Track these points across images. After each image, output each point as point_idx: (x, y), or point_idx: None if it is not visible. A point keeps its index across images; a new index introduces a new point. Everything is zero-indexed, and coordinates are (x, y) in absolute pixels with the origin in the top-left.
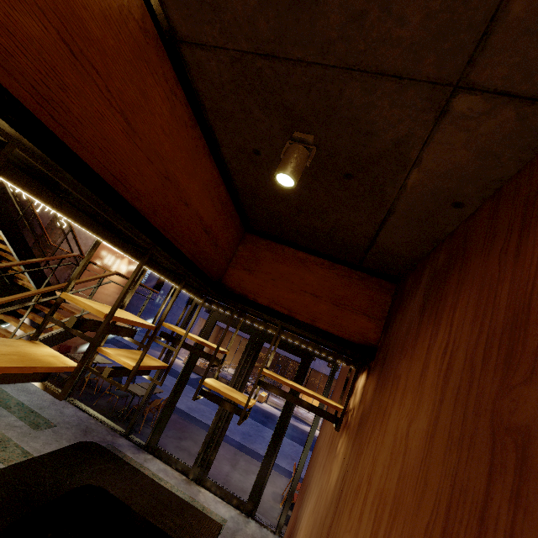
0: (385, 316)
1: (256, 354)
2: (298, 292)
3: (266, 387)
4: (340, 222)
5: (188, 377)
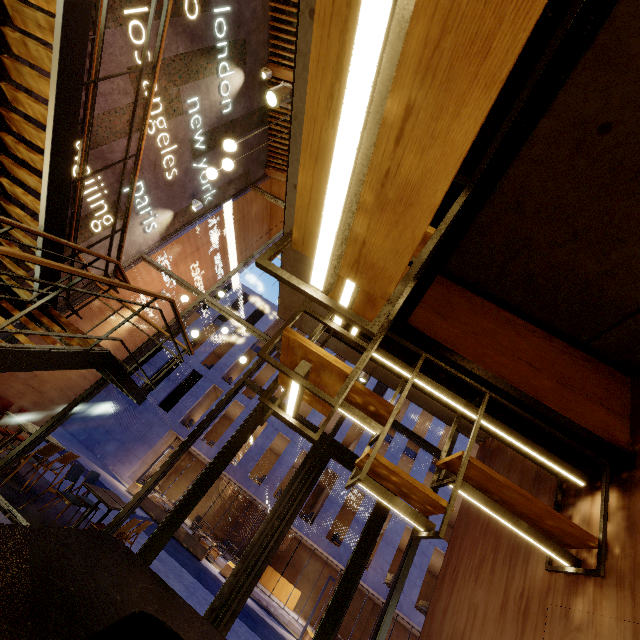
0: (628, 413)
1: (318, 472)
2: (509, 357)
3: (460, 487)
4: (633, 261)
5: (208, 487)
